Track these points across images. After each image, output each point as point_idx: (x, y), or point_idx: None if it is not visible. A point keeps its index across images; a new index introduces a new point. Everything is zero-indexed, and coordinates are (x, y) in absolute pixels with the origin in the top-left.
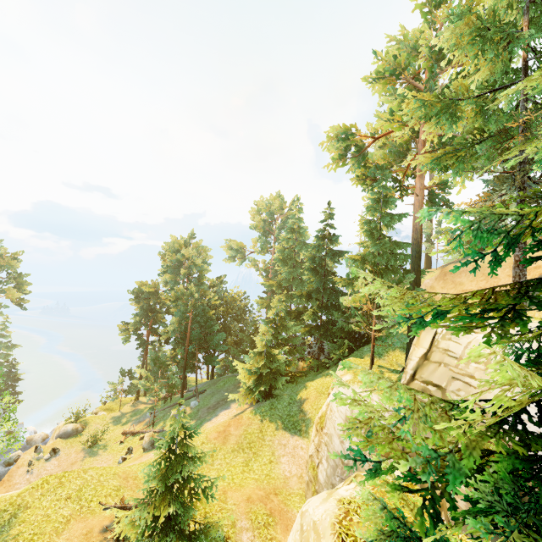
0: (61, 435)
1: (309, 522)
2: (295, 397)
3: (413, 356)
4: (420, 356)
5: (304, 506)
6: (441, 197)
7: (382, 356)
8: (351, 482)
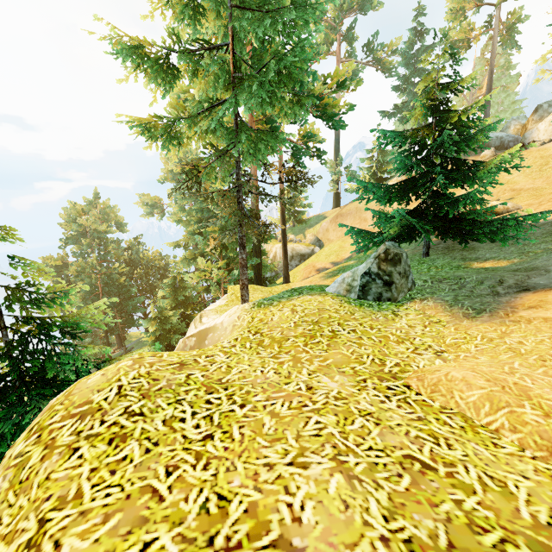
0: None
1: None
2: None
3: None
4: None
5: None
6: (305, 152)
7: None
8: None
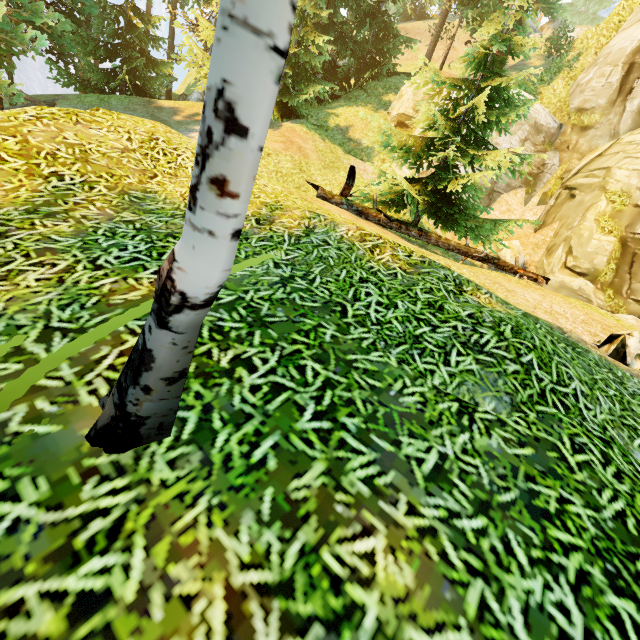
0: None
1: None
2: (326, 124)
3: None
4: None
5: None
6: None
7: None
8: None
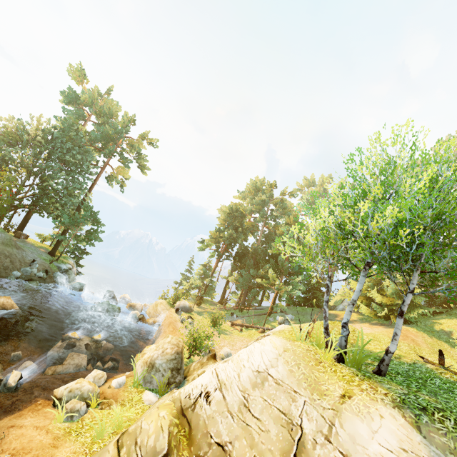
0: (181, 308)
1: None
2: (432, 328)
3: None
4: None
5: None
6: None
7: None
8: None
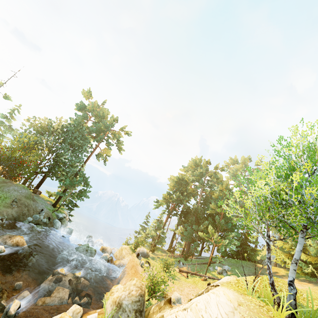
0: (141, 253)
1: None
2: None
3: None
4: None
5: None
6: None
7: None
8: None
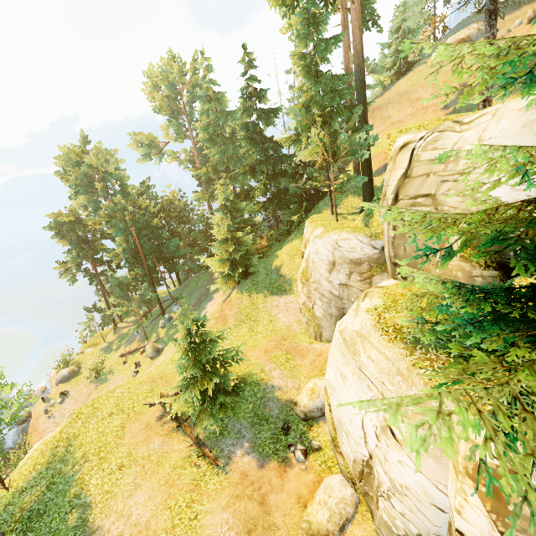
0: (60, 381)
1: (351, 334)
2: (270, 268)
3: (392, 181)
4: (401, 178)
5: (339, 326)
6: (368, 8)
7: (338, 205)
8: (365, 298)
